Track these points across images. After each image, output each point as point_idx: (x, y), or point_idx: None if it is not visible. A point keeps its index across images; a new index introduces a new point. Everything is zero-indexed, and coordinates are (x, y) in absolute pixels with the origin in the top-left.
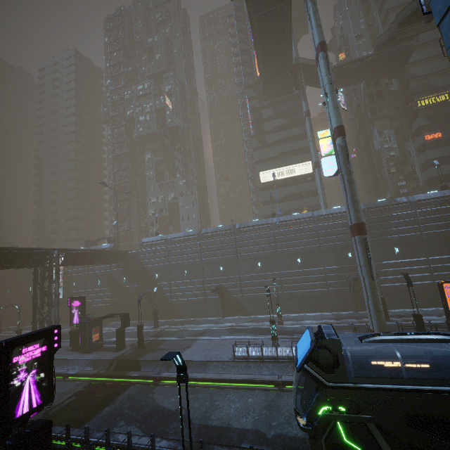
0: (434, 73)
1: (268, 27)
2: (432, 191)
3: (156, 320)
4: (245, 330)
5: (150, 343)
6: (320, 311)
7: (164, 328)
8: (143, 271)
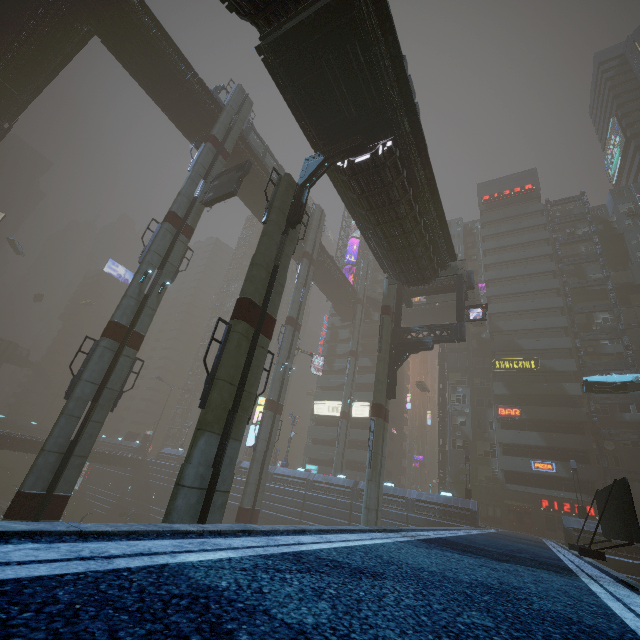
0: (525, 330)
1: (315, 270)
2: (446, 492)
3: None
4: None
5: None
6: None
7: None
8: (147, 486)
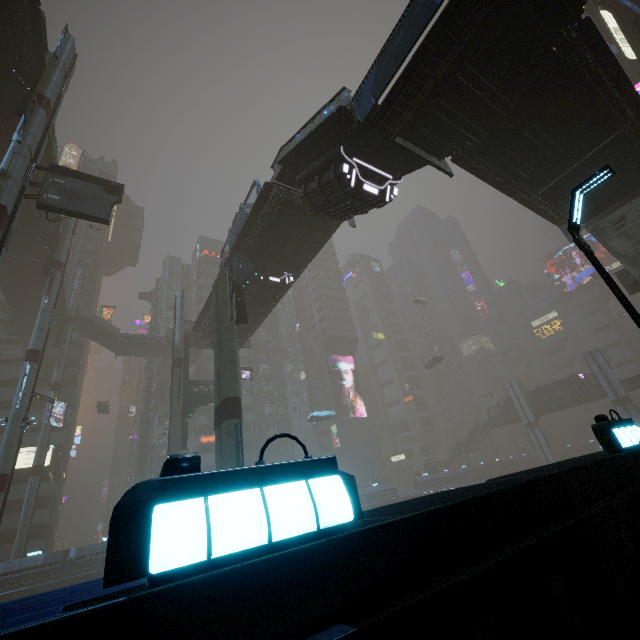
0: None
1: (23, 270)
2: None
3: None
4: None
5: None
6: None
7: None
8: None
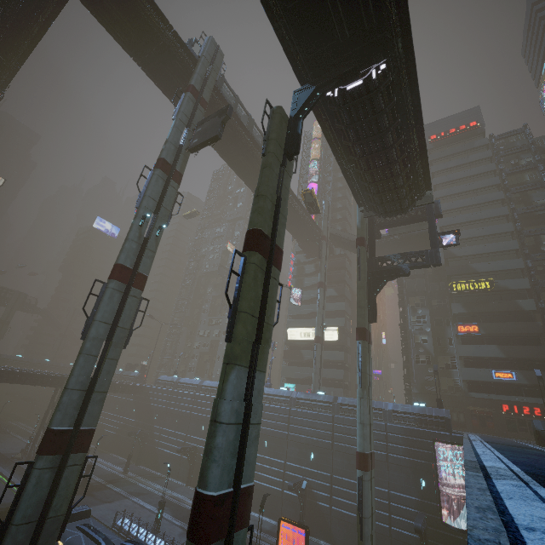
0: (478, 255)
1: None
2: (419, 403)
3: (127, 464)
4: (173, 506)
5: (96, 486)
6: (270, 516)
7: (129, 476)
8: (148, 409)
